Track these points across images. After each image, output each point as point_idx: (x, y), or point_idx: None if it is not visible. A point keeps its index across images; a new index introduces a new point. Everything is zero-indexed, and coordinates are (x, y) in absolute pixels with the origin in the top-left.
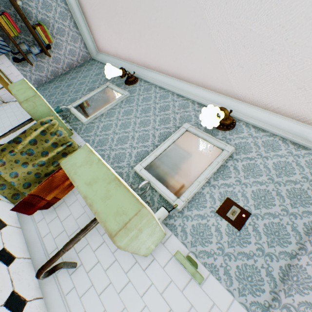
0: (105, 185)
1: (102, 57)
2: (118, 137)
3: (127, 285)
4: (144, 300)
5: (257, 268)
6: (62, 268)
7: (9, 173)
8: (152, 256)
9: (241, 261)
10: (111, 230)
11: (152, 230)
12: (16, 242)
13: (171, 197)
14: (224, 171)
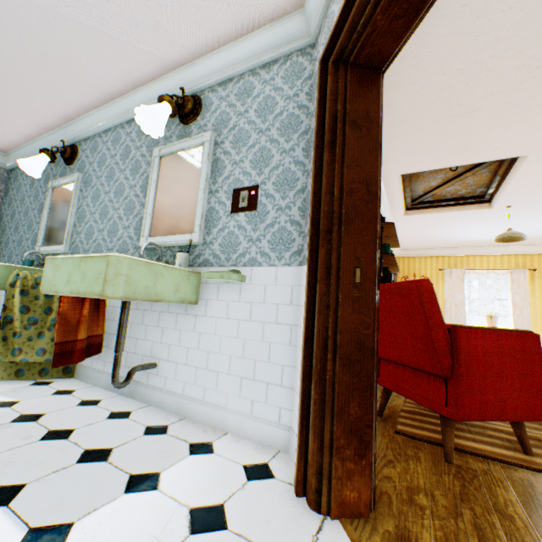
0: (78, 271)
1: (16, 157)
2: (108, 232)
3: (201, 338)
4: (218, 334)
5: (283, 227)
6: (149, 377)
7: (35, 354)
8: (205, 300)
9: (269, 234)
10: (100, 292)
11: (149, 272)
12: (96, 393)
13: (187, 238)
14: (218, 167)
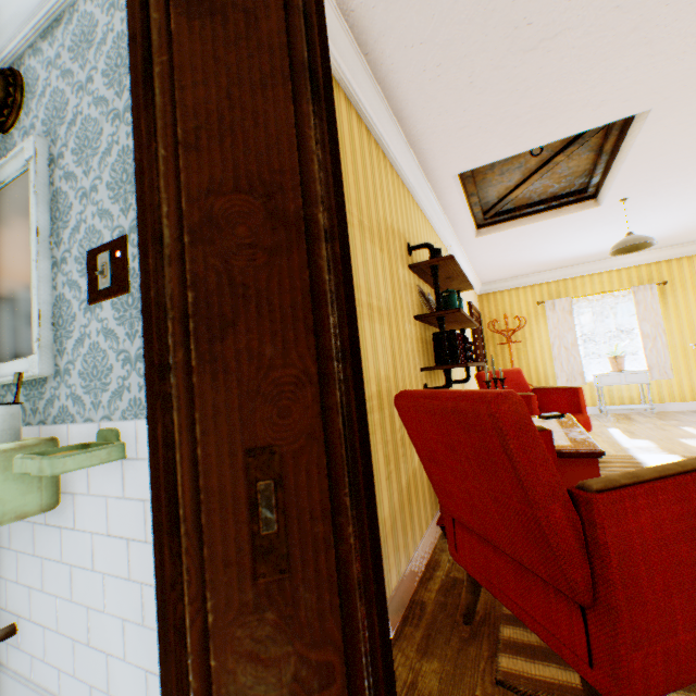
0: None
1: None
2: None
3: (74, 576)
4: (99, 569)
5: None
6: (9, 651)
7: None
8: (71, 495)
9: None
10: None
11: None
12: None
13: (26, 367)
14: (60, 208)
